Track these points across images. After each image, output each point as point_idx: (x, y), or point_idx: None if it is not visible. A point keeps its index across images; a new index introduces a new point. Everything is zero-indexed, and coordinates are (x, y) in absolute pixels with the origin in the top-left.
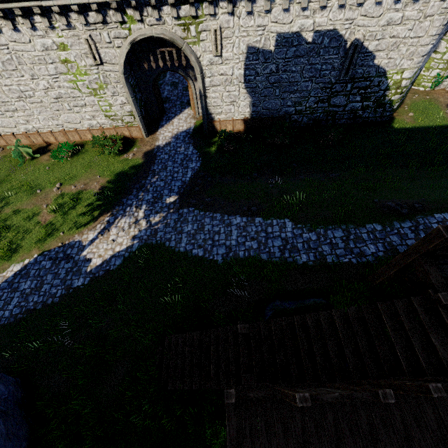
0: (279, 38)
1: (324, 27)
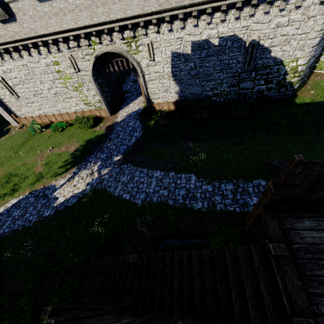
0: (194, 45)
1: (226, 34)
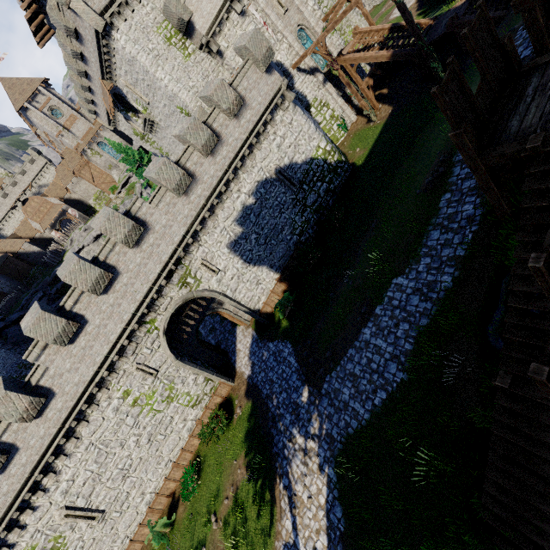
0: (238, 222)
1: (252, 188)
